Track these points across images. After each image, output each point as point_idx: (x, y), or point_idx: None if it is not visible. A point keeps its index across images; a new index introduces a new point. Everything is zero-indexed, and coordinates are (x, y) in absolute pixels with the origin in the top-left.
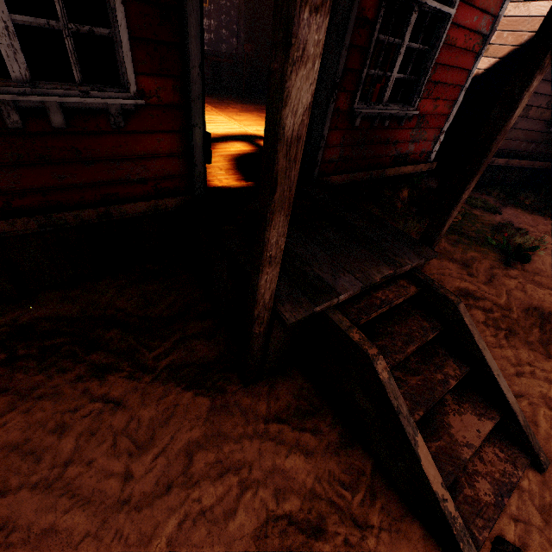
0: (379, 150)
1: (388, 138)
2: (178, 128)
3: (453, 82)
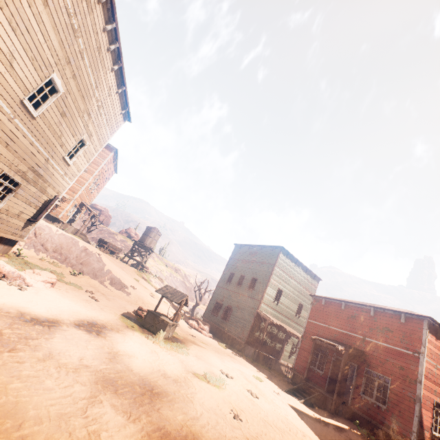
0: (375, 415)
1: (378, 412)
2: (327, 379)
3: (405, 408)
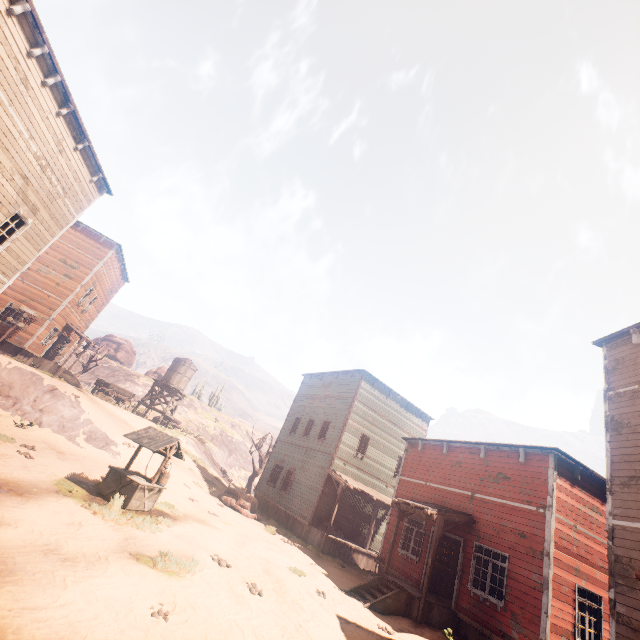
0: (489, 619)
1: (493, 614)
2: (423, 568)
3: (529, 602)
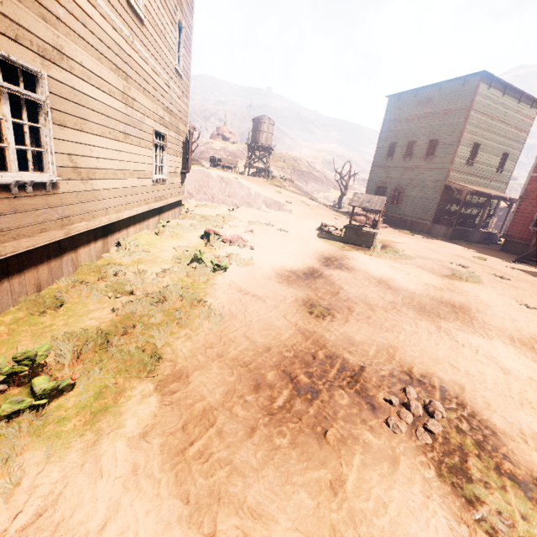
0: None
1: None
2: None
3: None
